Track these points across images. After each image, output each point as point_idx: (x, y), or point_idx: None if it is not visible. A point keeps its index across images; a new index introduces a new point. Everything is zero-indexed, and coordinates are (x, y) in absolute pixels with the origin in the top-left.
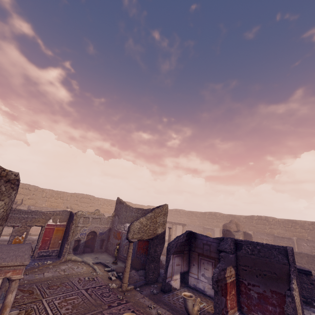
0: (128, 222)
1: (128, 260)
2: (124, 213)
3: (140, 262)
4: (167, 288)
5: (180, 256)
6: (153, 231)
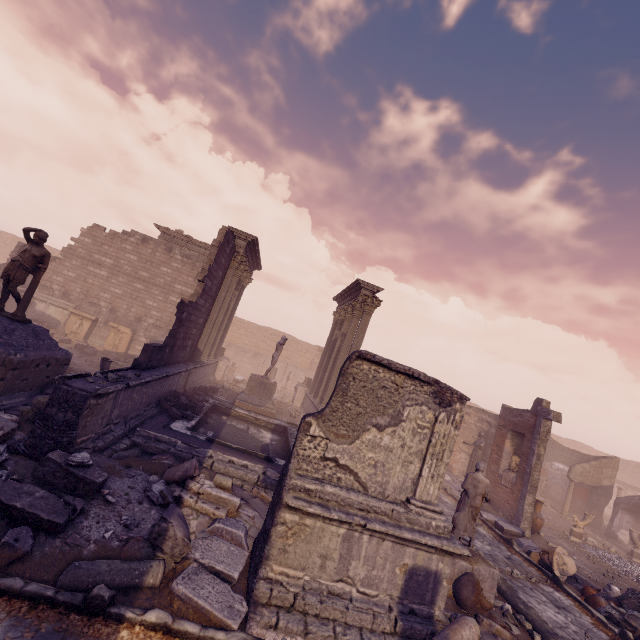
0: (557, 461)
1: (568, 495)
2: (550, 449)
3: (575, 506)
4: (612, 535)
5: (632, 516)
6: (597, 480)
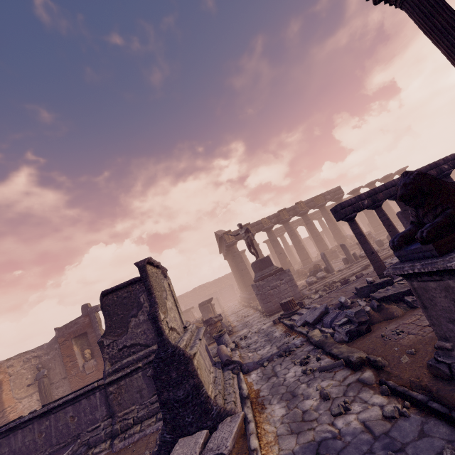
0: None
1: None
2: None
3: None
4: None
5: None
6: None
